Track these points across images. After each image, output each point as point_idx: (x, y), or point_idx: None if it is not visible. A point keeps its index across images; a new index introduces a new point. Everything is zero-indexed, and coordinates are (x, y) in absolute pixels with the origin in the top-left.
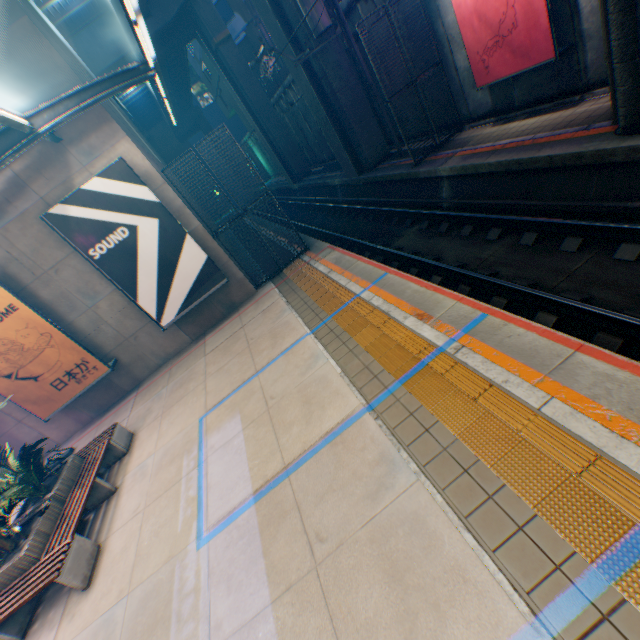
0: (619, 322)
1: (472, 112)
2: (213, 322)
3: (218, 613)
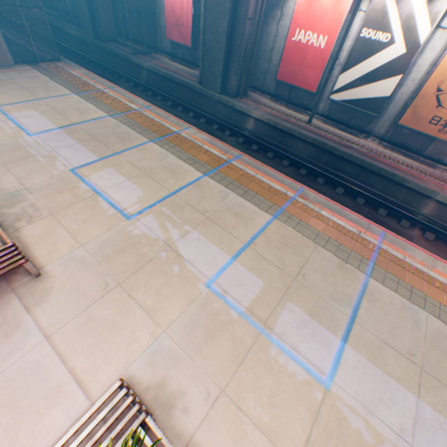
0: None
1: (163, 48)
2: None
3: (54, 145)
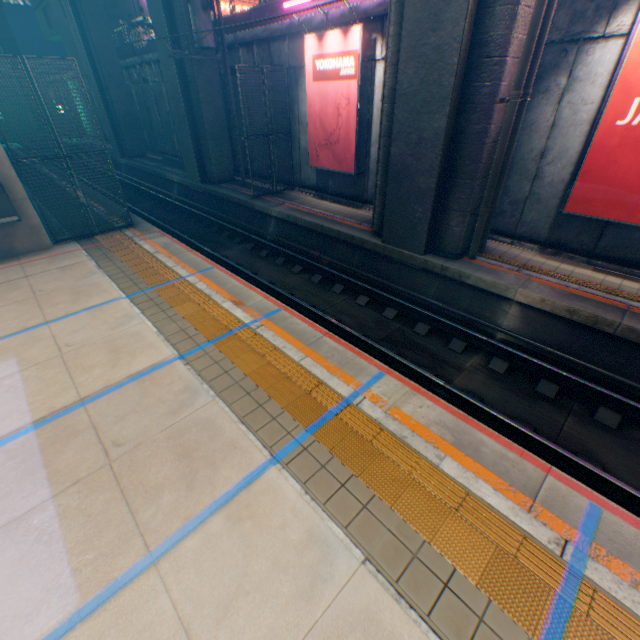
0: (349, 334)
1: (303, 181)
2: None
3: None
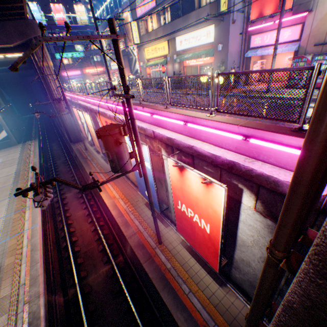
0: (51, 156)
1: None
2: (5, 147)
3: None
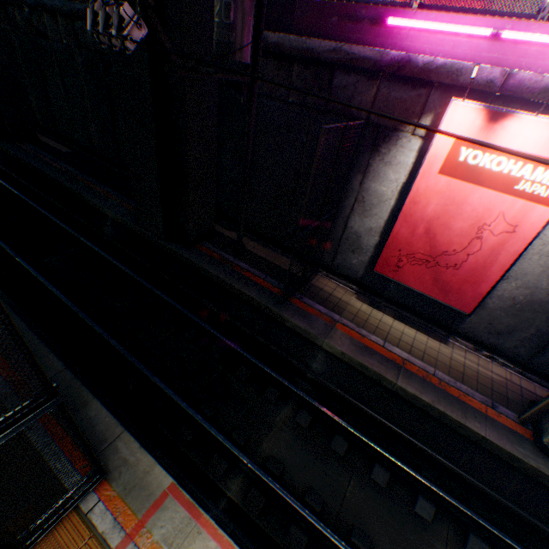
0: None
1: (336, 265)
2: None
3: None
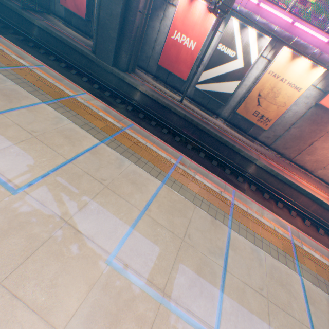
0: None
1: (57, 12)
2: None
3: None
